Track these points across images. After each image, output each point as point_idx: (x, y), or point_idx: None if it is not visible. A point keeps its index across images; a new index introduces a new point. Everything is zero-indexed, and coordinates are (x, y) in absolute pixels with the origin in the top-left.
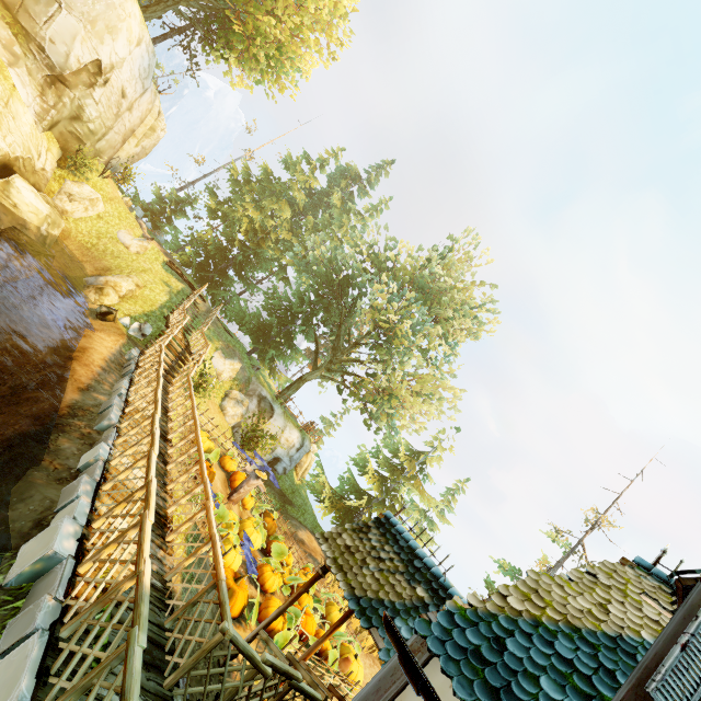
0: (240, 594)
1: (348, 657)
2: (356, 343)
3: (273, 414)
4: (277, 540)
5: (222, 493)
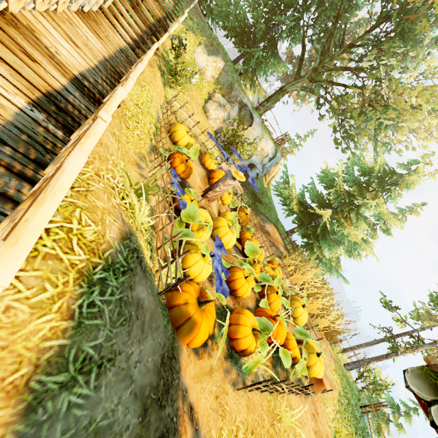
0: (203, 325)
1: (322, 382)
2: (350, 45)
3: (252, 123)
4: (249, 232)
5: (201, 188)
